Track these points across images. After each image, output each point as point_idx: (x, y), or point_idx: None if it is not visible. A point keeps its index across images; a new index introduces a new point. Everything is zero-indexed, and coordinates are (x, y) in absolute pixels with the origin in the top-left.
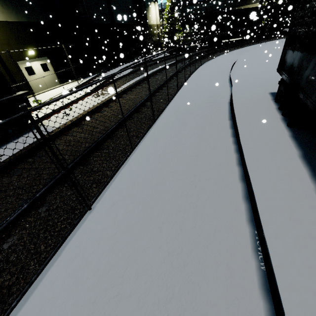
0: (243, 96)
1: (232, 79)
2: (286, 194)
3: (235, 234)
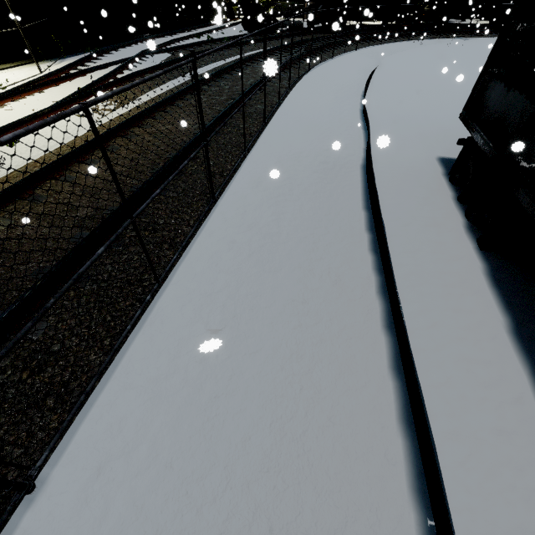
0: (391, 158)
1: (370, 115)
2: (497, 445)
3: (387, 530)
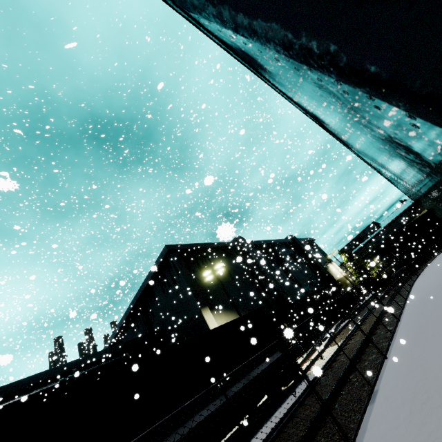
0: None
1: None
2: None
3: None
